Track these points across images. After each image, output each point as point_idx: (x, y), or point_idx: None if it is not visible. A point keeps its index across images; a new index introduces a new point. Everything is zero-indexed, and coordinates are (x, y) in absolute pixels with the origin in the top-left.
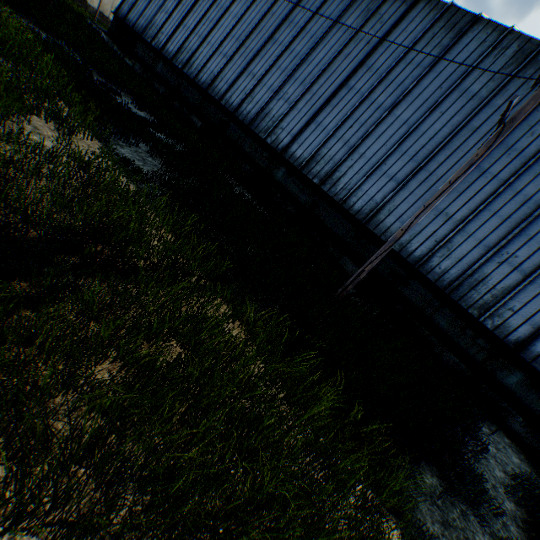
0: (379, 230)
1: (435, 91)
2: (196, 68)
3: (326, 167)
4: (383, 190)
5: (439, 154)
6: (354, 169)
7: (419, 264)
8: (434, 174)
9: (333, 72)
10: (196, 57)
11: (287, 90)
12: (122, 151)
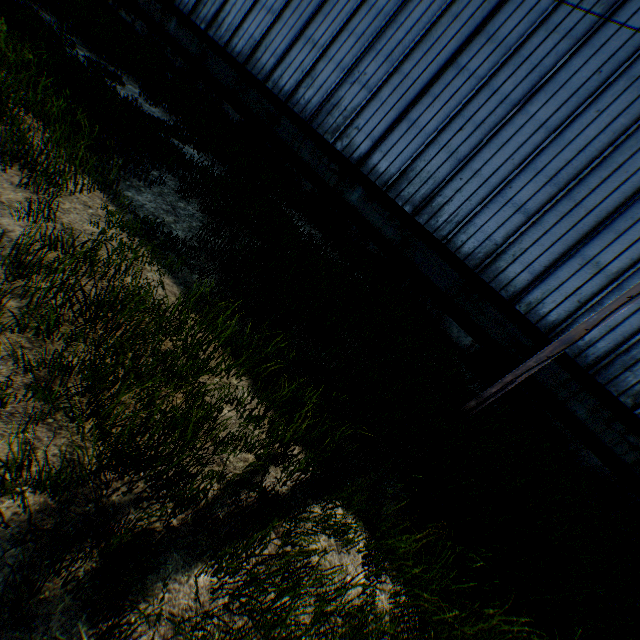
0: (498, 283)
1: (591, 77)
2: (227, 30)
3: (423, 189)
4: (505, 225)
5: (590, 176)
6: (464, 193)
7: (554, 333)
8: (581, 204)
9: (435, 41)
10: (226, 12)
11: (365, 69)
12: (140, 199)
